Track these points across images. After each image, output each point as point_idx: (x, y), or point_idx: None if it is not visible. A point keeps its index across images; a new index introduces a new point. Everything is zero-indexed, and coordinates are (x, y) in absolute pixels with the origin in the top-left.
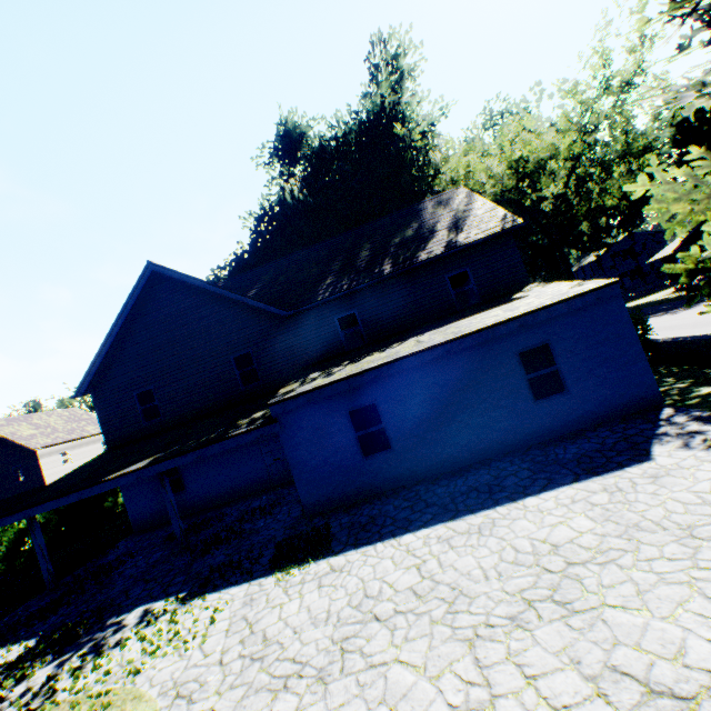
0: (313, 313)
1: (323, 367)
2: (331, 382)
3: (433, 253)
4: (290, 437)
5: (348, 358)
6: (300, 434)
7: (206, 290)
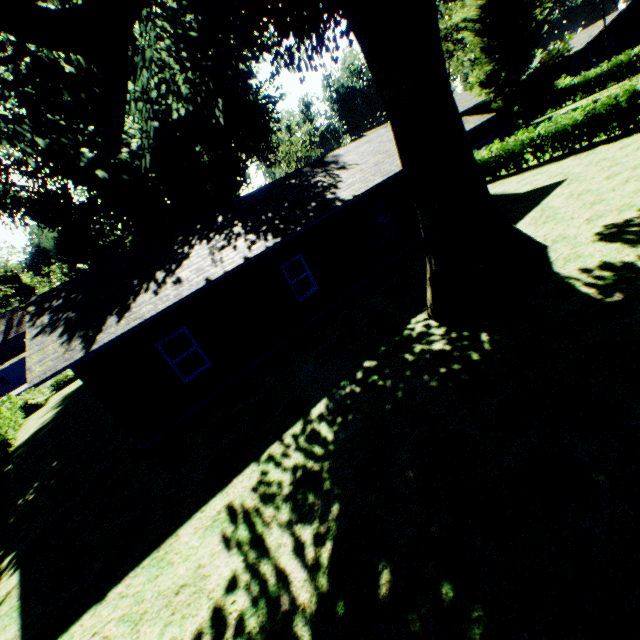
0: None
1: None
2: None
3: (14, 336)
4: None
5: None
6: None
7: None
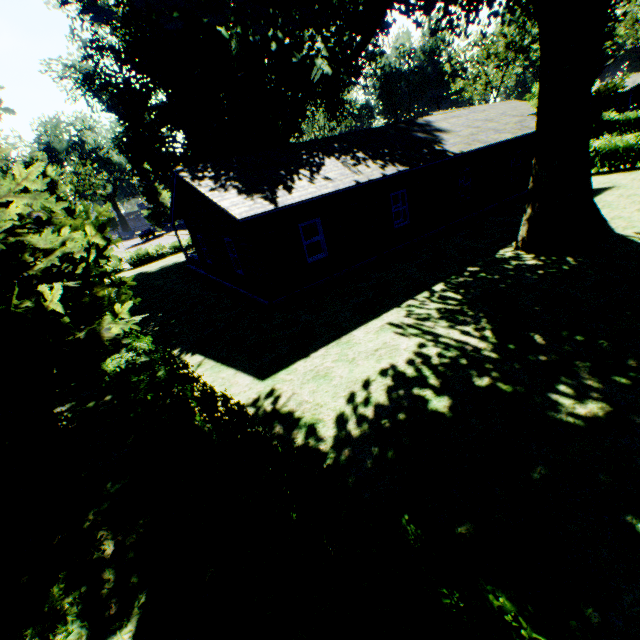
0: None
1: None
2: None
3: None
4: None
5: None
6: None
7: None
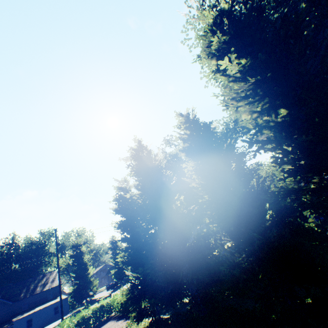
0: (18, 302)
1: (20, 314)
2: (26, 315)
3: (47, 288)
4: (15, 326)
5: (26, 311)
6: (17, 326)
7: None
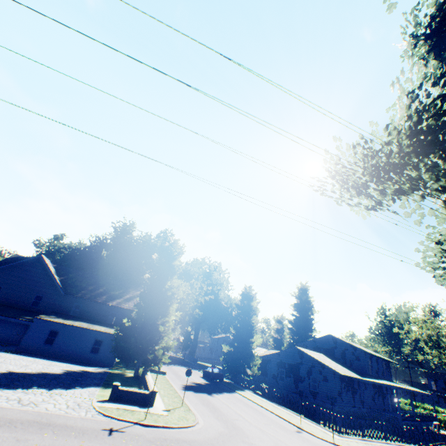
0: (71, 298)
1: (58, 315)
2: (54, 321)
3: (113, 304)
4: (33, 328)
5: (66, 317)
6: (36, 328)
7: (49, 271)
